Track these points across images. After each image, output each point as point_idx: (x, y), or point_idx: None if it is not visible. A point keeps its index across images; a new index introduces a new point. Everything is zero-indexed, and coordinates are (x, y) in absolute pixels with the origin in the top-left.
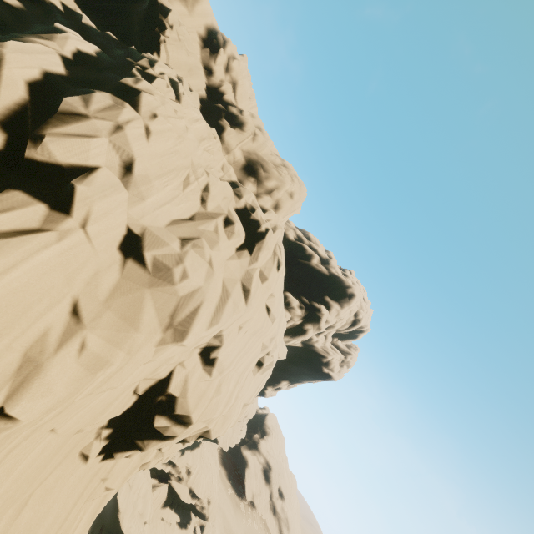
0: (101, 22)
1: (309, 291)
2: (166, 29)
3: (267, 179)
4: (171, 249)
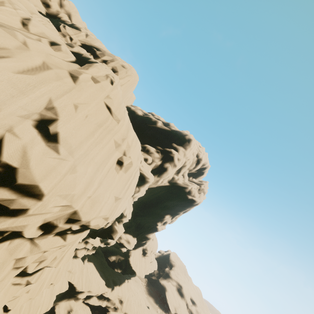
0: None
1: (161, 143)
2: None
3: (100, 54)
4: None
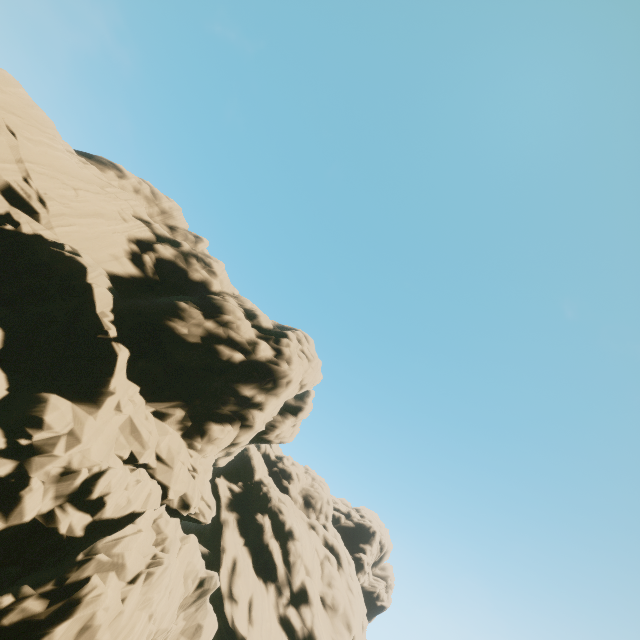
0: (230, 476)
1: (349, 546)
2: (254, 459)
3: (316, 504)
4: (332, 594)
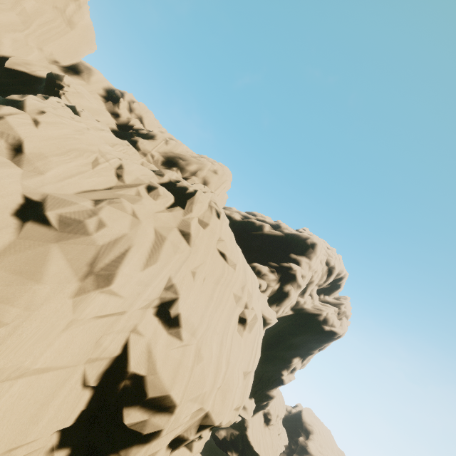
0: None
1: (274, 255)
2: (64, 88)
3: (188, 165)
4: (81, 207)
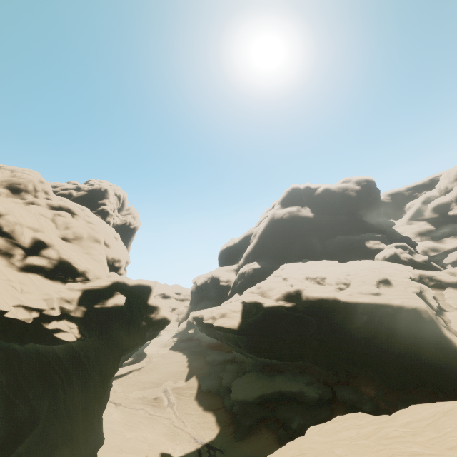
0: None
1: (90, 207)
2: None
3: (27, 187)
4: (72, 232)
